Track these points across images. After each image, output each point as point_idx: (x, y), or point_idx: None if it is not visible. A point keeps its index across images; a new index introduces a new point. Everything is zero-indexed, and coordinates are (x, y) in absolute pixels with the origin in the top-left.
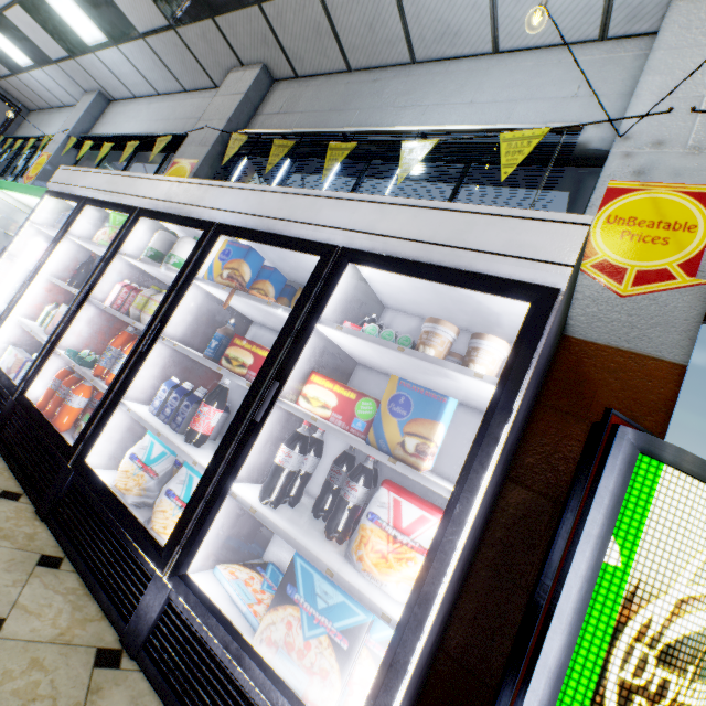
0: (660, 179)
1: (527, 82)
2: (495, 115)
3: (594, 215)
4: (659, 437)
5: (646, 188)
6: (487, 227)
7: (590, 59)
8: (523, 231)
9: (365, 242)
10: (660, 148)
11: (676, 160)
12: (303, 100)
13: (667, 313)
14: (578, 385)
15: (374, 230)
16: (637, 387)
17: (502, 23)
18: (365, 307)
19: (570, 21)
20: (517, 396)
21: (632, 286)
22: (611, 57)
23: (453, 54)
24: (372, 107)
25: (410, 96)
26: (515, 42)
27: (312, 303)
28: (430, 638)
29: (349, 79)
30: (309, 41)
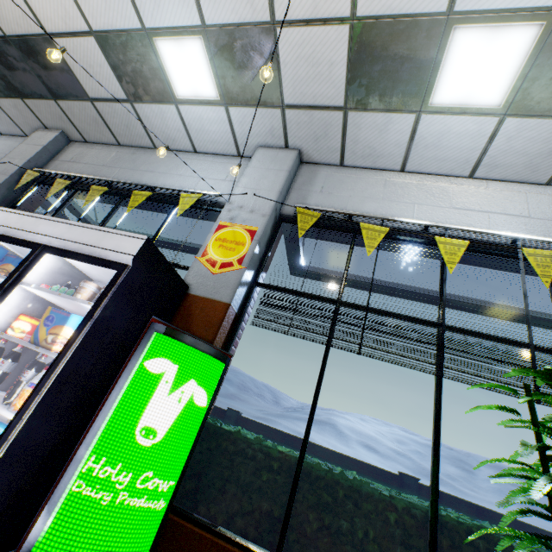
0: (238, 222)
1: (207, 169)
2: (190, 183)
3: (211, 236)
4: (214, 337)
5: (233, 226)
6: (111, 238)
7: (234, 164)
8: (123, 241)
9: (57, 242)
10: (241, 209)
11: (245, 215)
12: (88, 157)
13: (229, 281)
14: (188, 317)
15: (63, 237)
16: (211, 315)
17: (194, 140)
18: (73, 279)
19: (224, 146)
20: (98, 309)
21: (219, 269)
22: (242, 165)
23: (176, 149)
24: (129, 168)
25: (151, 166)
26: (203, 150)
27: (19, 273)
28: (41, 433)
29: (119, 150)
30: (91, 125)
